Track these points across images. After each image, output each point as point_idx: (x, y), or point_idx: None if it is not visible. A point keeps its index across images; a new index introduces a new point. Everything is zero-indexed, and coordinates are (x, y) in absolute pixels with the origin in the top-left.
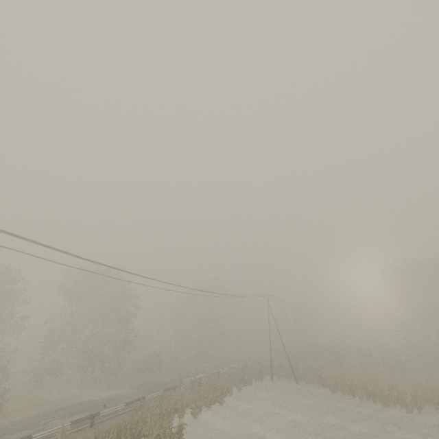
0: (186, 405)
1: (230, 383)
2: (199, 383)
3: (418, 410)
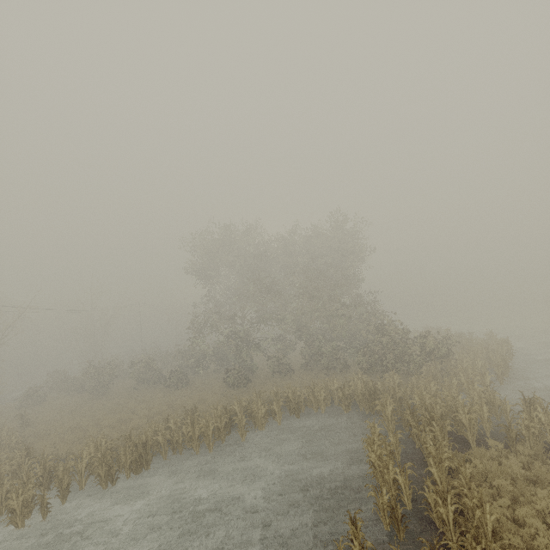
0: None
1: None
2: None
3: (42, 513)
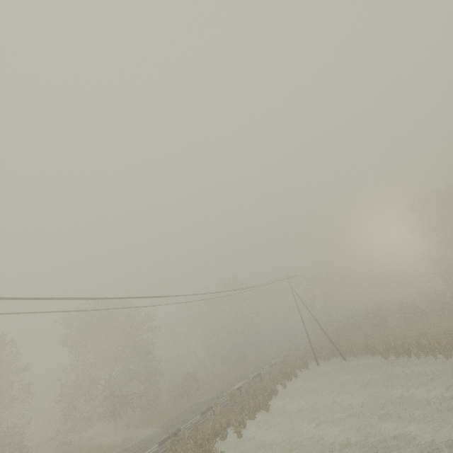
0: (229, 423)
1: (272, 383)
2: (240, 392)
3: None
